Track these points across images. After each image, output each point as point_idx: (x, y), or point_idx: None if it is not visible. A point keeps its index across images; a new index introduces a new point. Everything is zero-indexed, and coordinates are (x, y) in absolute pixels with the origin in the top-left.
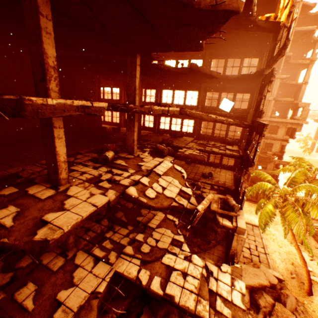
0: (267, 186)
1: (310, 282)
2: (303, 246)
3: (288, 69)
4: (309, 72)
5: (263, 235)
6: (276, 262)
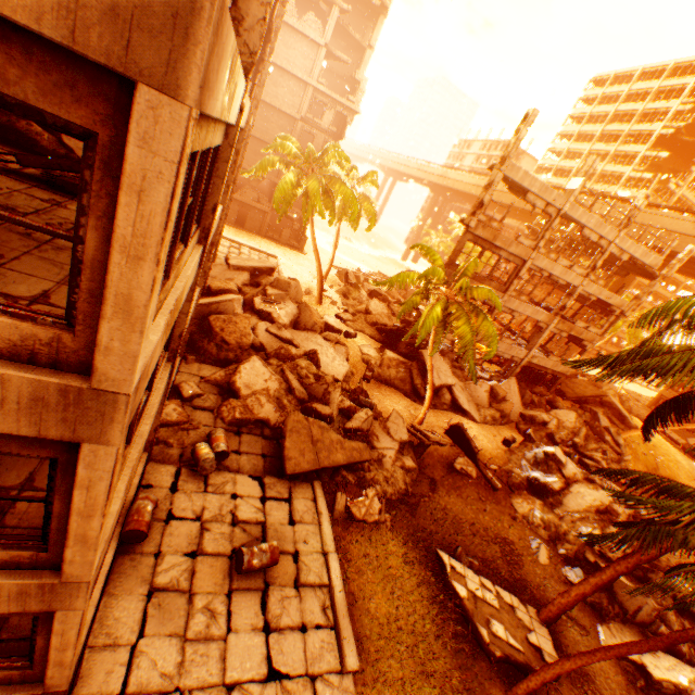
0: (292, 150)
1: (322, 288)
2: (319, 214)
3: (357, 13)
4: (379, 31)
5: (282, 266)
6: None
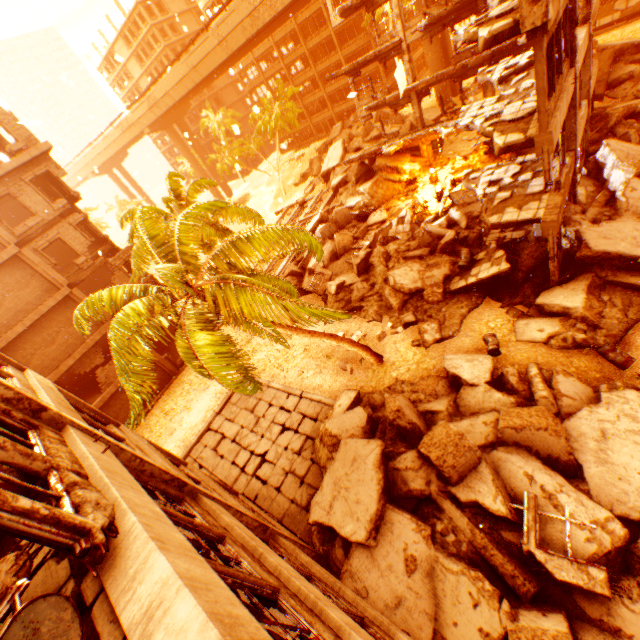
0: (139, 311)
1: (367, 347)
2: (324, 321)
3: None
4: None
5: (265, 378)
6: (321, 384)
